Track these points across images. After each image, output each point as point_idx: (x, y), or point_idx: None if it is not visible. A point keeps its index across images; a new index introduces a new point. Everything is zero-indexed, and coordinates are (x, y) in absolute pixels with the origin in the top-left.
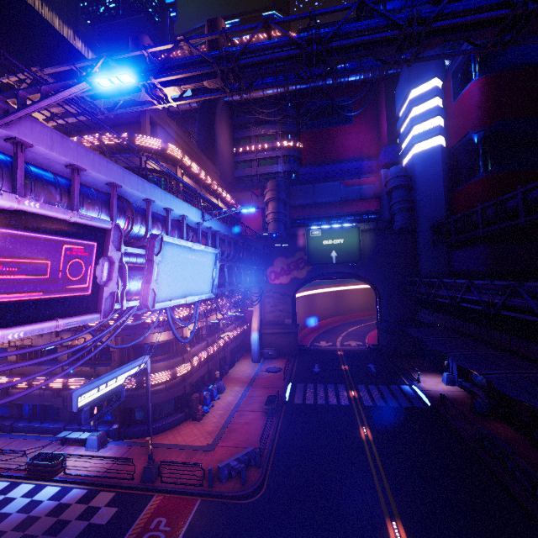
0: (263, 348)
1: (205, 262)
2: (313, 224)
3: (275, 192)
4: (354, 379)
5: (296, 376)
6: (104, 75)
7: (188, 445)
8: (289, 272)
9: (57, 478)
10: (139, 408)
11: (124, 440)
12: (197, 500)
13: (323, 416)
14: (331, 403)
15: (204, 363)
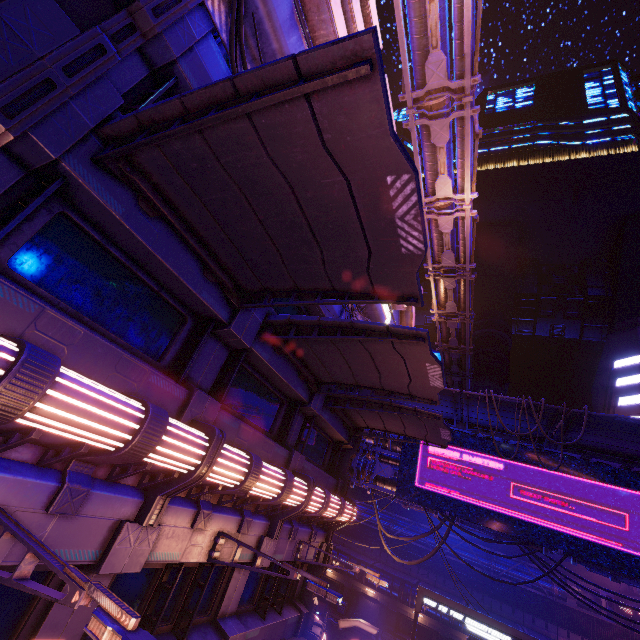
0: None
1: None
2: None
3: None
4: None
5: None
6: None
7: None
8: None
9: None
10: None
11: None
12: None
13: None
14: None
15: None
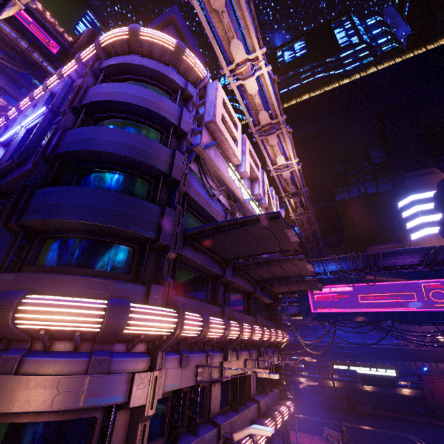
0: None
1: None
2: None
3: None
4: None
5: None
6: None
7: None
8: None
9: None
10: None
11: None
12: None
13: None
14: None
15: None
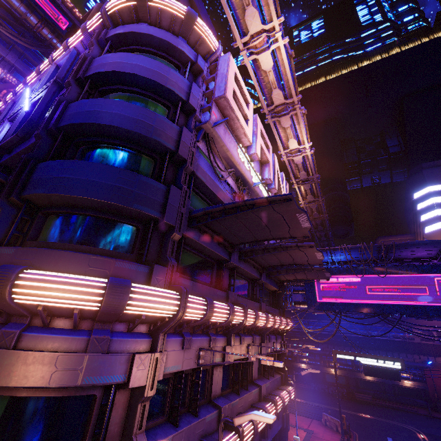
0: None
1: None
2: None
3: None
4: None
5: None
6: None
7: (306, 437)
8: None
9: None
10: None
11: None
12: None
13: None
14: None
15: None
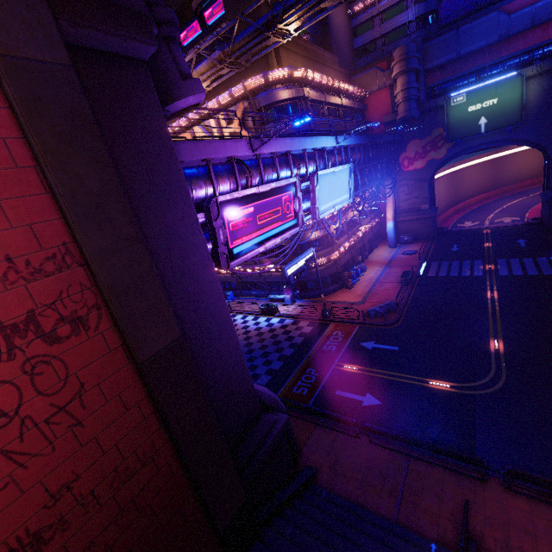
0: (399, 235)
1: (343, 178)
2: (456, 87)
3: (403, 62)
4: (495, 255)
5: (431, 256)
6: (298, 121)
7: (346, 302)
8: (425, 155)
9: (277, 315)
10: (309, 281)
11: (304, 299)
12: (357, 326)
13: (453, 284)
14: (464, 275)
15: (348, 251)
